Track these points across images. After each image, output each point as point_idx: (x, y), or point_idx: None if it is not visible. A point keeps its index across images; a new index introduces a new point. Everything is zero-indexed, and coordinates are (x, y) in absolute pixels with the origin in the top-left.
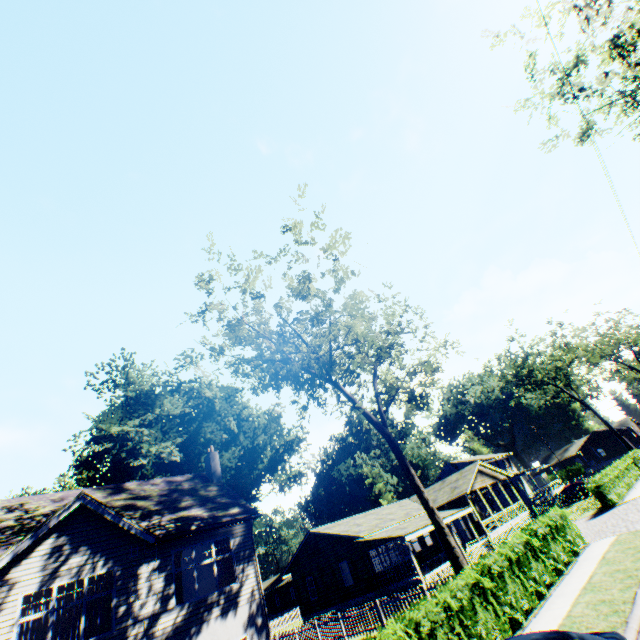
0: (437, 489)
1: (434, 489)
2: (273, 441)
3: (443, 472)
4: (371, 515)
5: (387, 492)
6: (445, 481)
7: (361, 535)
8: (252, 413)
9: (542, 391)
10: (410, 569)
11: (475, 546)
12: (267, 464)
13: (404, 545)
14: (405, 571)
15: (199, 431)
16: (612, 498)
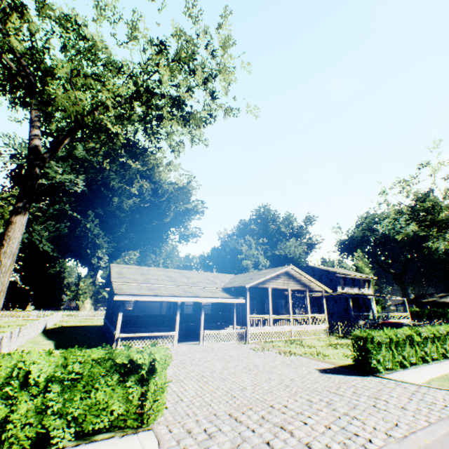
0: (247, 275)
1: (247, 275)
2: (180, 206)
3: (302, 271)
4: (174, 273)
5: (252, 269)
6: (258, 272)
7: (112, 280)
8: (161, 179)
9: (442, 235)
10: (154, 323)
11: (223, 331)
12: (170, 220)
13: (173, 304)
14: (147, 322)
15: (110, 178)
16: (374, 364)
